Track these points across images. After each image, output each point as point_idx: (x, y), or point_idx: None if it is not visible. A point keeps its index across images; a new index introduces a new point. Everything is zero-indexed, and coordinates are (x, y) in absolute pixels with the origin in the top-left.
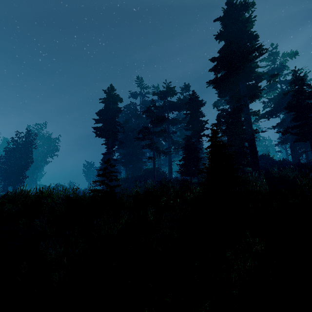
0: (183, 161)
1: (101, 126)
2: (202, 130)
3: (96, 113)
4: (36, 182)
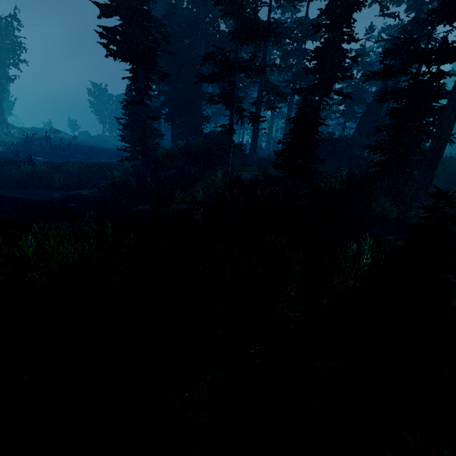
0: (285, 145)
1: (115, 28)
2: (339, 78)
3: None
4: (5, 121)
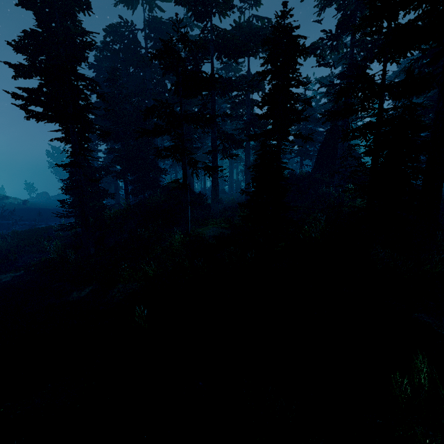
0: (250, 195)
1: (38, 88)
2: (295, 121)
3: (10, 44)
4: None
